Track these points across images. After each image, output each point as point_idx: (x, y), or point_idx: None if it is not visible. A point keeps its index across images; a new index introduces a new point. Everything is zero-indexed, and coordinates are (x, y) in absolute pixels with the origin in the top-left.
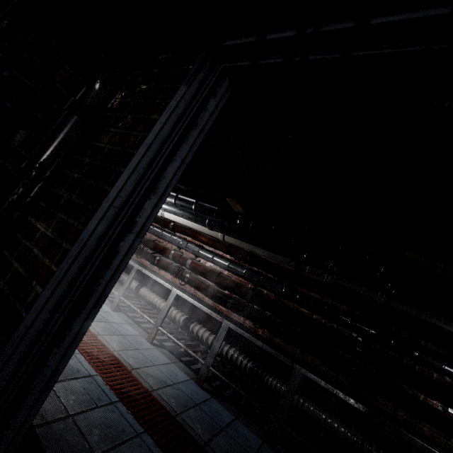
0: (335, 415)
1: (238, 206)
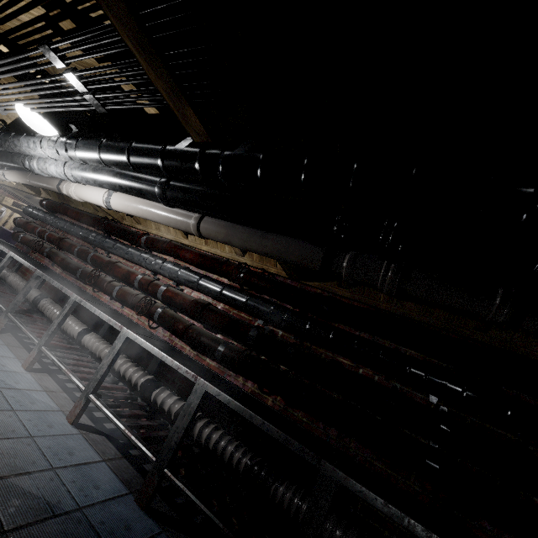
0: None
1: (191, 112)
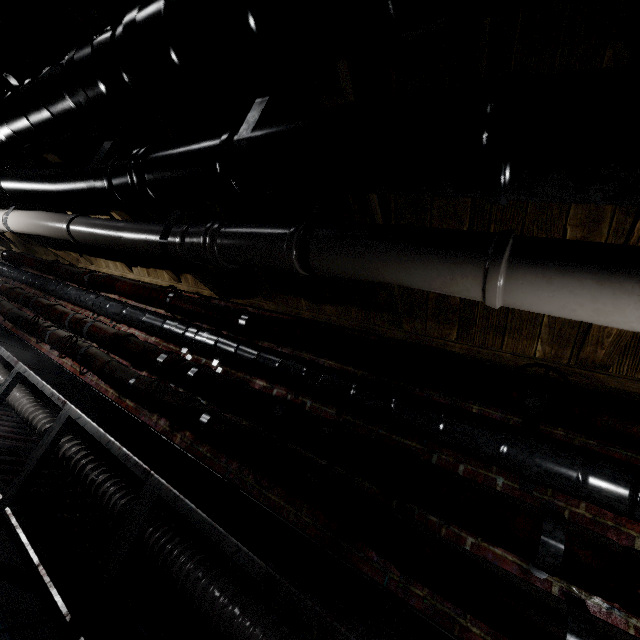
0: (278, 612)
1: None
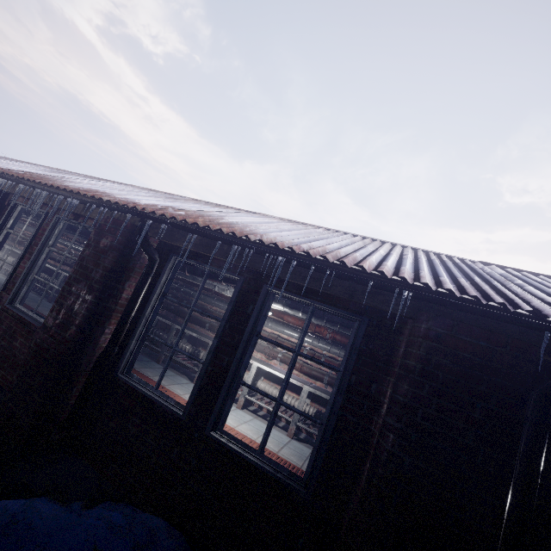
0: None
1: None
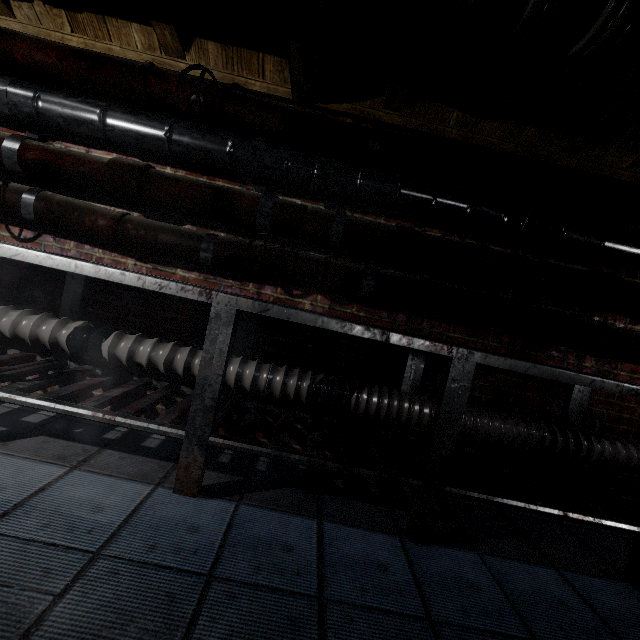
0: (484, 409)
1: None
